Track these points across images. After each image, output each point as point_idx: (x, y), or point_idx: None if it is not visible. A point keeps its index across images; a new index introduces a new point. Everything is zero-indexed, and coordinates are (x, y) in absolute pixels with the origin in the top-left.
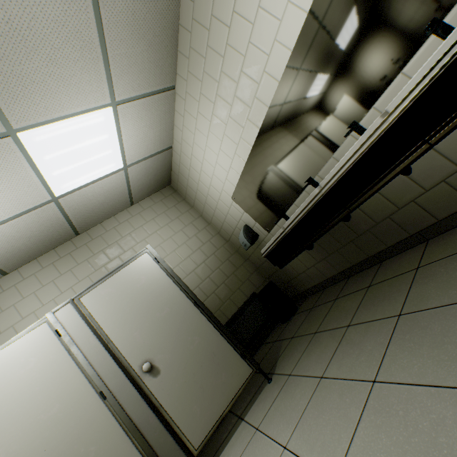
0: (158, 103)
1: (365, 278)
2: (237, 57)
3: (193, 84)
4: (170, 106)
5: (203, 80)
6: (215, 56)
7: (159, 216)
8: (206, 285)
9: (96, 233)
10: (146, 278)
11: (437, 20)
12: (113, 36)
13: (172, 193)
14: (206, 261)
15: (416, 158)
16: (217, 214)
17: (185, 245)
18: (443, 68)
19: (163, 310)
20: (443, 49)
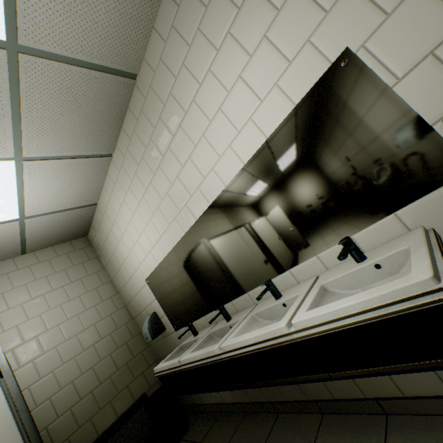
0: (87, 165)
1: (260, 433)
2: (176, 163)
3: (130, 162)
4: (102, 170)
5: (140, 163)
6: (156, 150)
7: (57, 273)
8: (84, 379)
9: None
10: None
11: (349, 240)
12: (35, 100)
13: (85, 247)
14: (97, 344)
15: (316, 380)
16: (128, 287)
17: (76, 318)
18: (349, 325)
19: None
20: (350, 308)
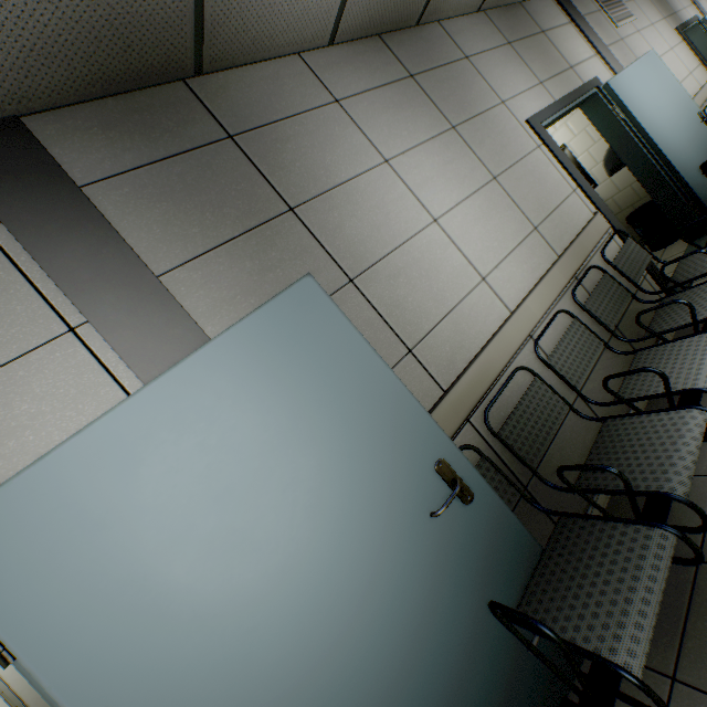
0: None
1: None
2: None
3: None
4: None
5: None
6: None
7: None
8: None
9: None
10: None
11: None
12: None
13: None
14: None
15: None
16: None
17: None
18: None
19: None
20: None
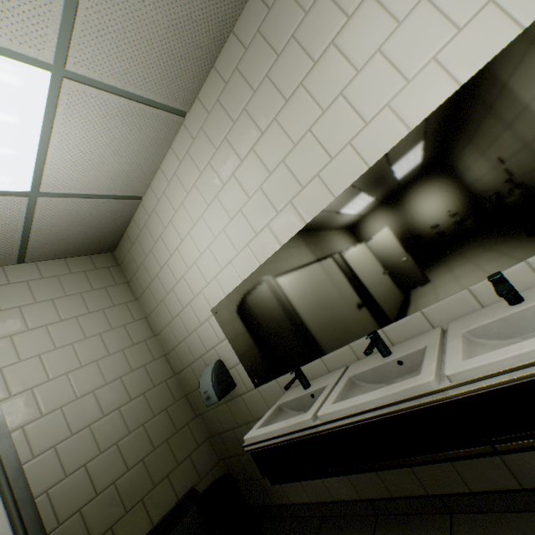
0: (149, 121)
1: None
2: (311, 108)
3: (218, 121)
4: (165, 138)
5: (237, 121)
6: (273, 93)
7: (68, 297)
8: (103, 462)
9: None
10: None
11: None
12: None
13: (110, 266)
14: (124, 407)
15: None
16: (175, 325)
17: (95, 365)
18: None
19: None
20: None
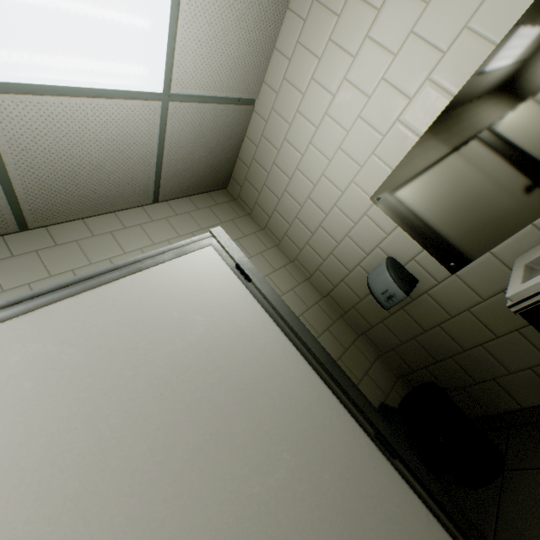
0: None
1: None
2: None
3: None
4: None
5: None
6: None
7: (203, 230)
8: None
9: (67, 234)
10: (206, 321)
11: None
12: None
13: (228, 202)
14: None
15: None
16: (317, 240)
17: None
18: None
19: (271, 462)
20: None
